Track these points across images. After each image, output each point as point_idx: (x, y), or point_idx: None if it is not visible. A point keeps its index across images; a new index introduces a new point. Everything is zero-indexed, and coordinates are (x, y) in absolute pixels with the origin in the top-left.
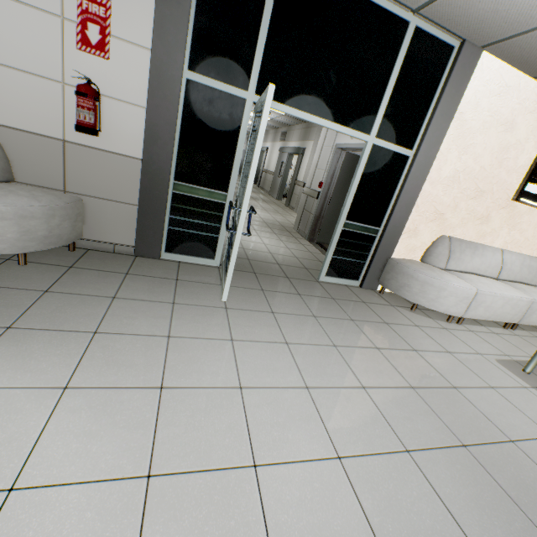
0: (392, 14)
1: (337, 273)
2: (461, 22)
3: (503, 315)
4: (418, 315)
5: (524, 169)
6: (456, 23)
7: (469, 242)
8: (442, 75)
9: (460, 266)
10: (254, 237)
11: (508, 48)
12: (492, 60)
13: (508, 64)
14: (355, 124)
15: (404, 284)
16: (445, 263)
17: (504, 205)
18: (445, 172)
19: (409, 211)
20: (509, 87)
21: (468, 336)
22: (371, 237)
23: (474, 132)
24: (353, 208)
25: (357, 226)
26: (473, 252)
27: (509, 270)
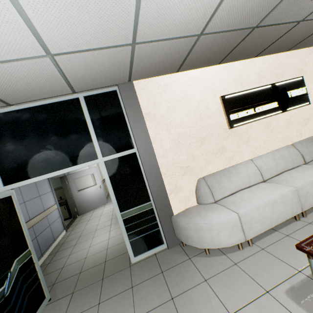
0: (65, 100)
1: (144, 248)
2: (99, 82)
3: (282, 215)
4: (212, 257)
5: (220, 110)
6: (98, 84)
7: (221, 171)
8: (121, 104)
9: (225, 192)
10: (104, 235)
11: (139, 74)
12: (143, 81)
13: (154, 77)
14: (84, 159)
15: (186, 235)
16: (212, 198)
17: (227, 134)
18: (166, 145)
19: (160, 180)
20: (167, 84)
21: (258, 260)
22: (150, 210)
23: (166, 115)
24: (121, 202)
25: (133, 210)
26: (229, 176)
27: (268, 169)
